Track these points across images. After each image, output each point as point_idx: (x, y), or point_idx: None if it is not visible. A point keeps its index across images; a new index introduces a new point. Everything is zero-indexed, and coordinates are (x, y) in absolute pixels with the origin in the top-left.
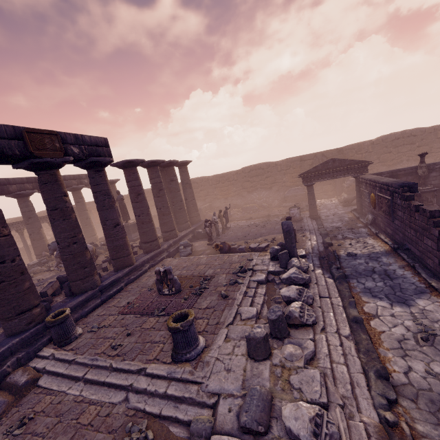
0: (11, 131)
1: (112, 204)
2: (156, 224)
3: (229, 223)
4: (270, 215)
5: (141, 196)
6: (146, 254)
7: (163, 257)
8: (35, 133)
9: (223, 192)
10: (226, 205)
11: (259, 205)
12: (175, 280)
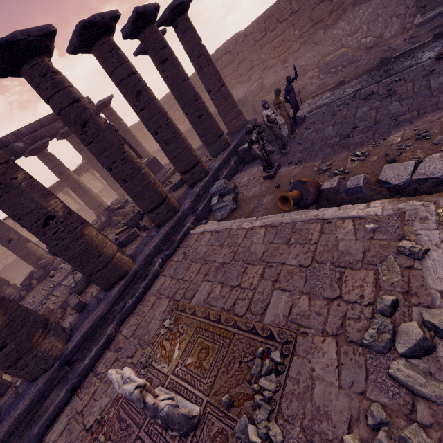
0: None
1: (4, 181)
2: (193, 143)
3: (299, 106)
4: (387, 59)
5: (91, 125)
6: (157, 228)
7: (185, 230)
8: None
9: (277, 49)
10: (287, 73)
11: (353, 46)
12: (165, 419)
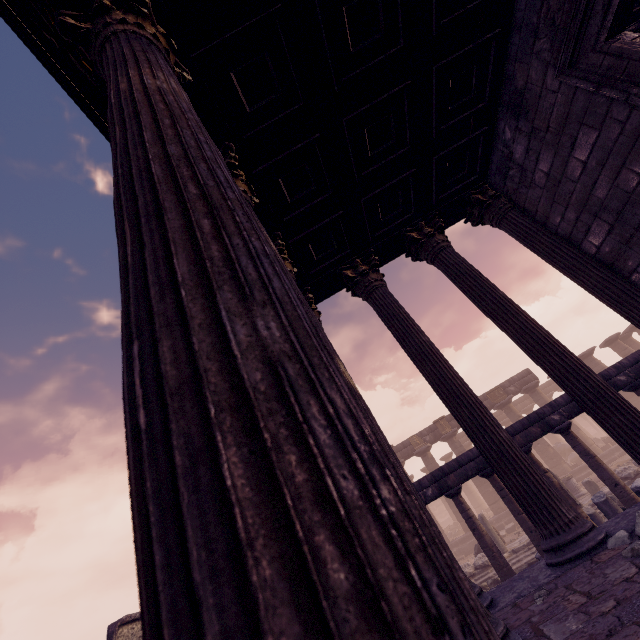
0: (482, 397)
1: None
2: None
3: None
4: None
5: None
6: None
7: None
8: (490, 393)
9: None
10: None
11: None
12: None
